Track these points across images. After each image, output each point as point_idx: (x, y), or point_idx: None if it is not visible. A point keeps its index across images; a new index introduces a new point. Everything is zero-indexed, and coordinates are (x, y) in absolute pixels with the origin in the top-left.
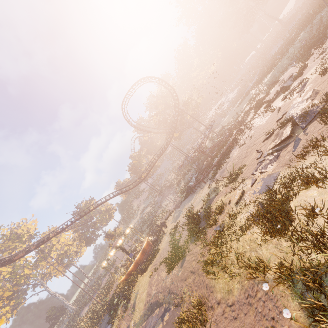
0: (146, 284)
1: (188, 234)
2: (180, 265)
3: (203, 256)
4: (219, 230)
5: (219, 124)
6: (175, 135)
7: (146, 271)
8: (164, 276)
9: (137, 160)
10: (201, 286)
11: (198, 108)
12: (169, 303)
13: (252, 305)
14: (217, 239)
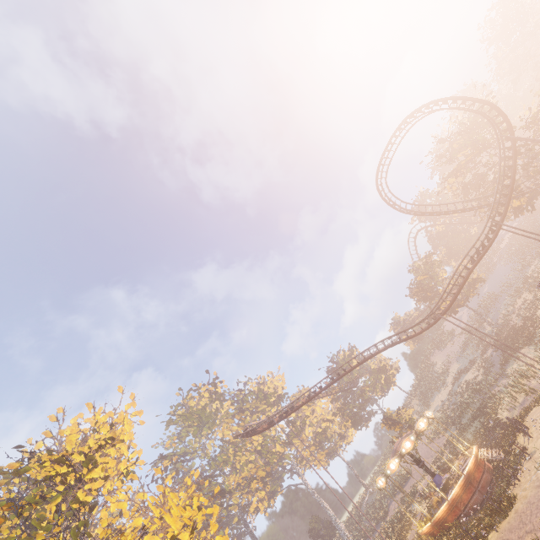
0: None
1: None
2: None
3: None
4: None
5: None
6: (515, 203)
7: None
8: None
9: (425, 275)
10: None
11: None
12: None
13: None
14: None
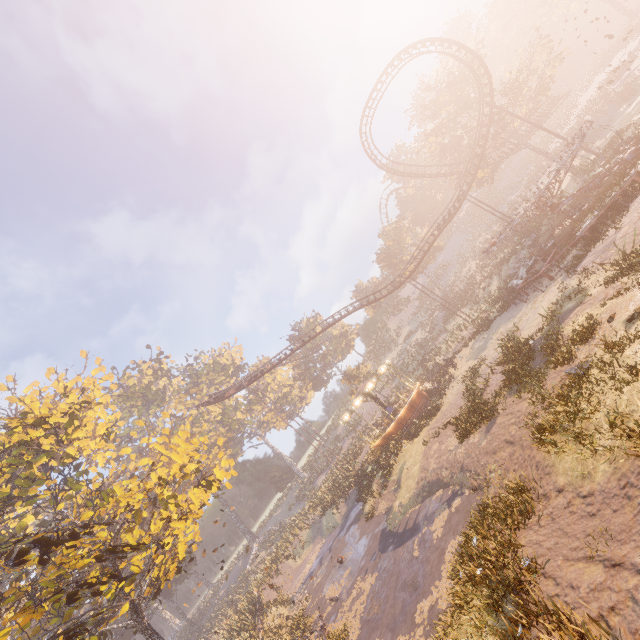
0: (419, 454)
1: (504, 380)
2: (483, 430)
3: (535, 418)
4: (576, 373)
5: (605, 128)
6: (480, 173)
7: (417, 437)
8: (453, 445)
9: (393, 240)
10: (526, 464)
11: (547, 93)
12: (462, 484)
13: (633, 499)
14: (567, 388)
